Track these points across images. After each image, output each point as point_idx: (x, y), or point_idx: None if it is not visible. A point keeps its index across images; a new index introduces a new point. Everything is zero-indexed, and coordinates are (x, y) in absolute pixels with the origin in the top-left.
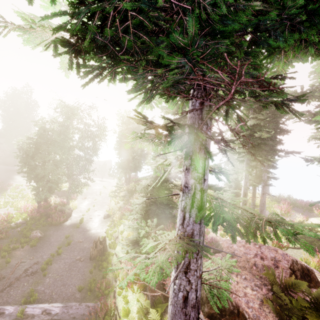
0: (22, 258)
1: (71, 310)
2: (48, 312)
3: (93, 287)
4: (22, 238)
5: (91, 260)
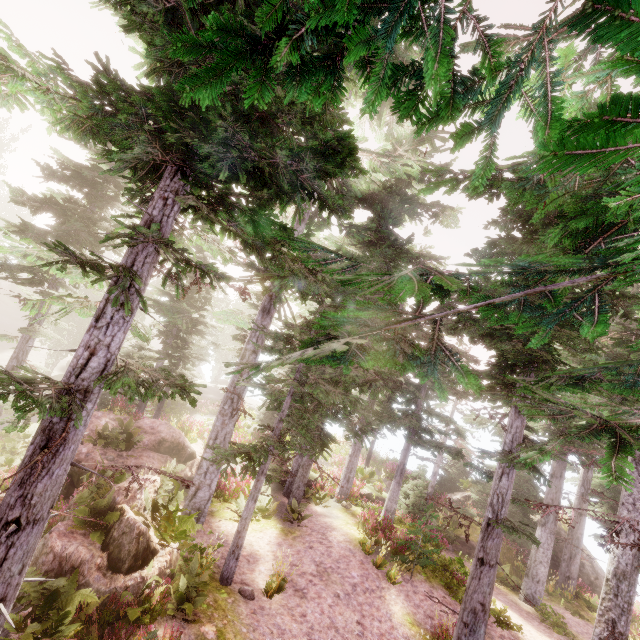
0: None
1: None
2: None
3: None
4: None
5: None
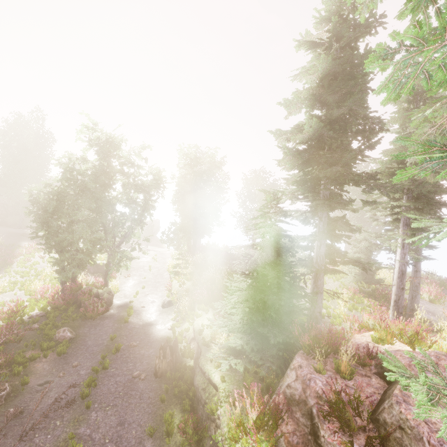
0: (47, 374)
1: None
2: None
3: (173, 429)
4: (44, 342)
5: (158, 378)
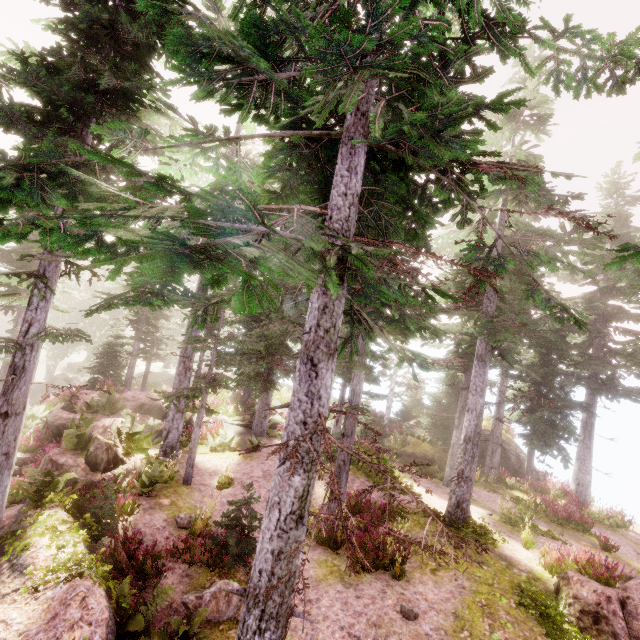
0: None
1: None
2: None
3: None
4: None
5: None
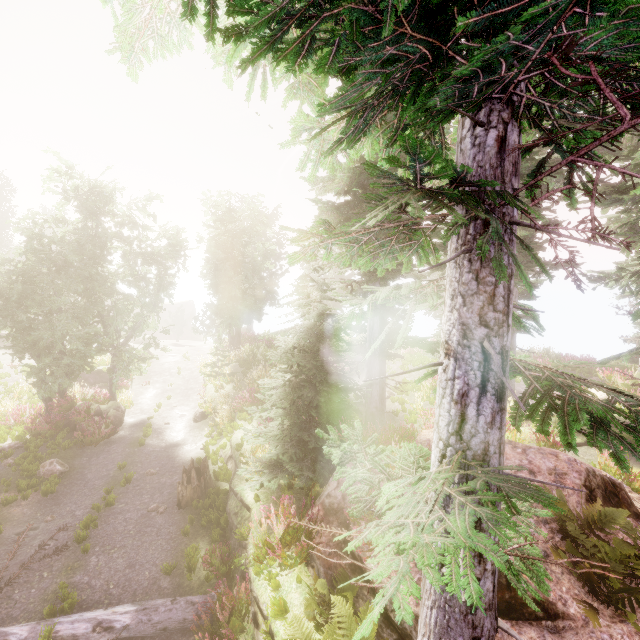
0: (28, 520)
1: (157, 616)
2: (106, 626)
3: (196, 562)
4: (22, 480)
5: (182, 509)
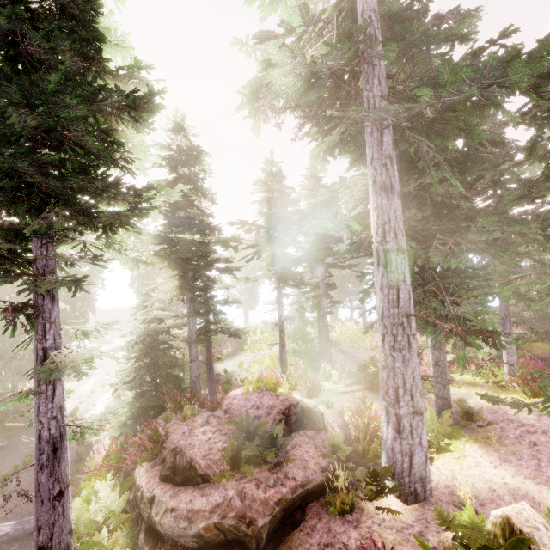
0: None
1: (28, 525)
2: None
3: None
4: None
5: (76, 463)
